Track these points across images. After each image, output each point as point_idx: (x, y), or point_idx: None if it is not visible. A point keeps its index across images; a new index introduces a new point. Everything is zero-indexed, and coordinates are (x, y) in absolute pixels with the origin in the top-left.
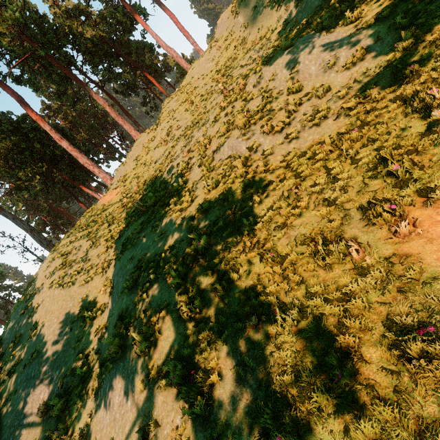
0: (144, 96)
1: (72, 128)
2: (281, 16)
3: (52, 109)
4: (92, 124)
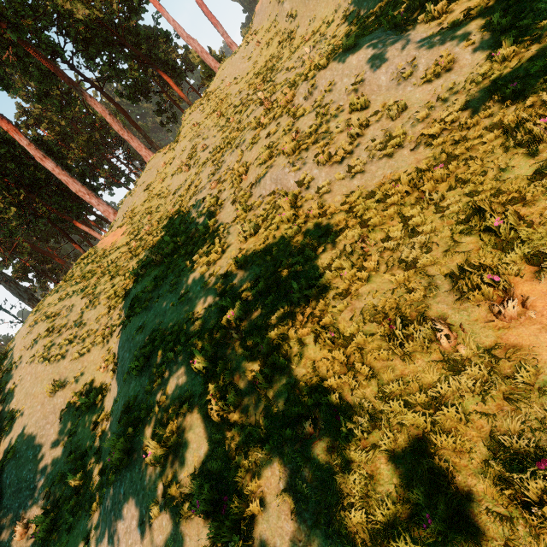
0: (159, 102)
1: (61, 142)
2: (340, 5)
3: (32, 115)
4: (88, 137)
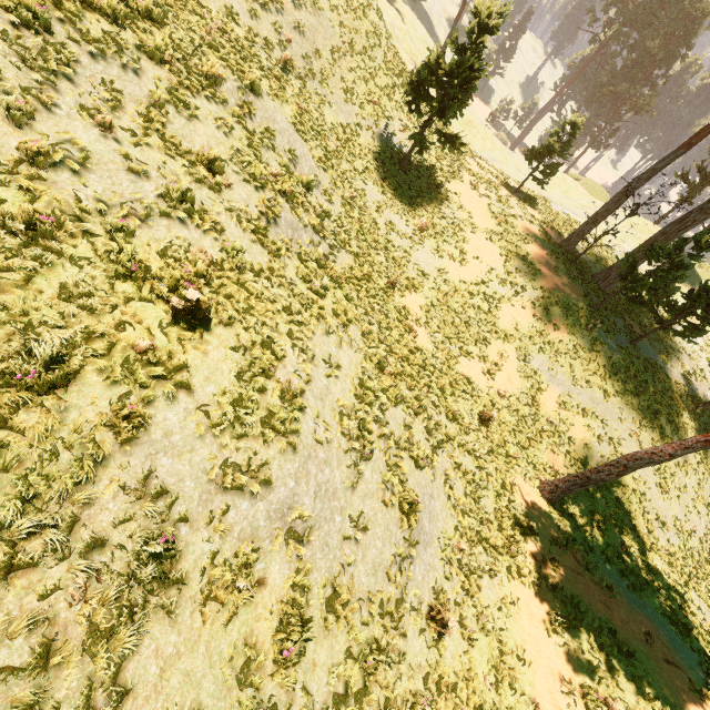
0: None
1: None
2: None
3: None
4: None
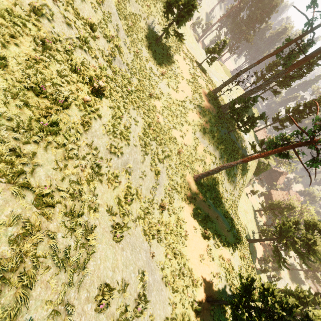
0: None
1: None
2: None
3: None
4: None
